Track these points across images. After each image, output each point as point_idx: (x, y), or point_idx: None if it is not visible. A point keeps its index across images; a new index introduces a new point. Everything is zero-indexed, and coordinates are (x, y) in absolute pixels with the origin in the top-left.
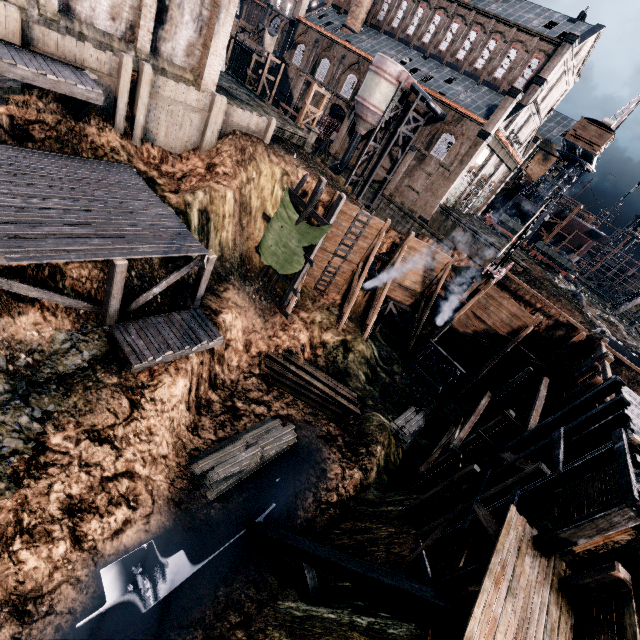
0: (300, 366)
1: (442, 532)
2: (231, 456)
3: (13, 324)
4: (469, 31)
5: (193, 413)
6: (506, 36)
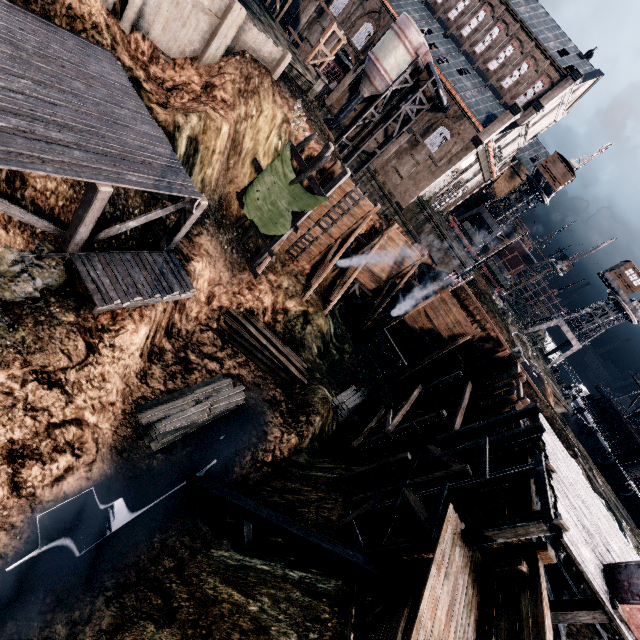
0: (259, 329)
1: (372, 506)
2: (180, 410)
3: None
4: (494, 26)
5: (144, 360)
6: (524, 47)
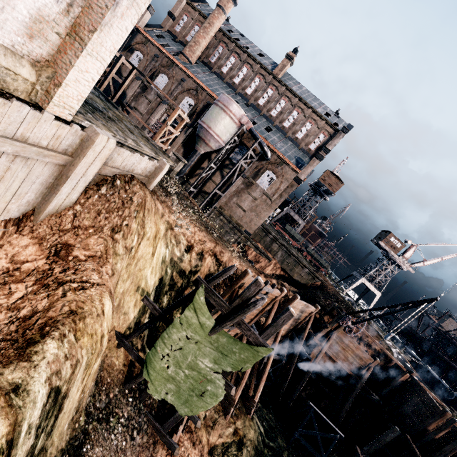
0: None
1: None
2: None
3: None
4: (280, 99)
5: None
6: (305, 112)
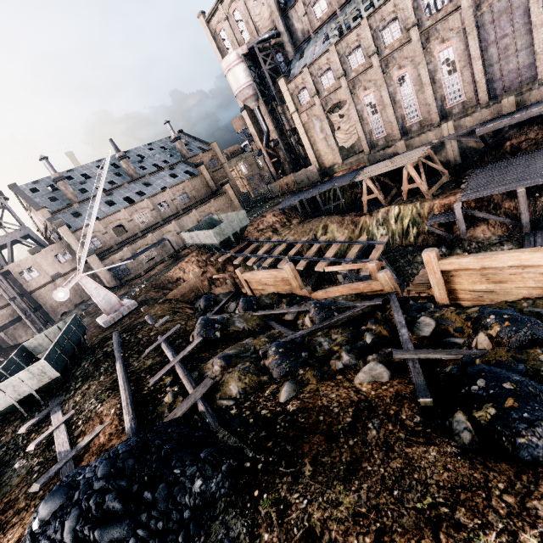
0: None
1: None
2: None
3: (473, 230)
4: None
5: None
6: None
